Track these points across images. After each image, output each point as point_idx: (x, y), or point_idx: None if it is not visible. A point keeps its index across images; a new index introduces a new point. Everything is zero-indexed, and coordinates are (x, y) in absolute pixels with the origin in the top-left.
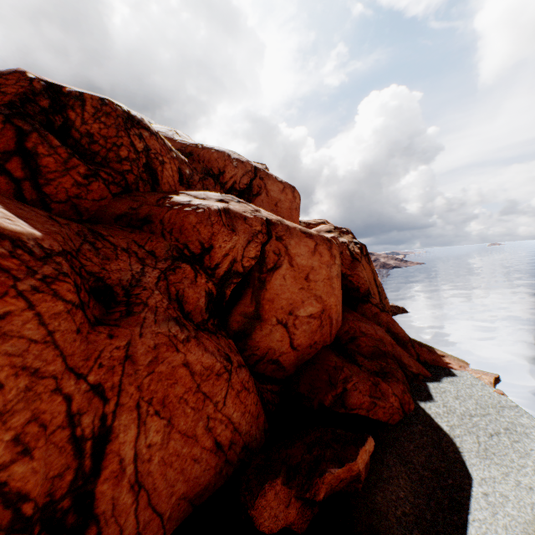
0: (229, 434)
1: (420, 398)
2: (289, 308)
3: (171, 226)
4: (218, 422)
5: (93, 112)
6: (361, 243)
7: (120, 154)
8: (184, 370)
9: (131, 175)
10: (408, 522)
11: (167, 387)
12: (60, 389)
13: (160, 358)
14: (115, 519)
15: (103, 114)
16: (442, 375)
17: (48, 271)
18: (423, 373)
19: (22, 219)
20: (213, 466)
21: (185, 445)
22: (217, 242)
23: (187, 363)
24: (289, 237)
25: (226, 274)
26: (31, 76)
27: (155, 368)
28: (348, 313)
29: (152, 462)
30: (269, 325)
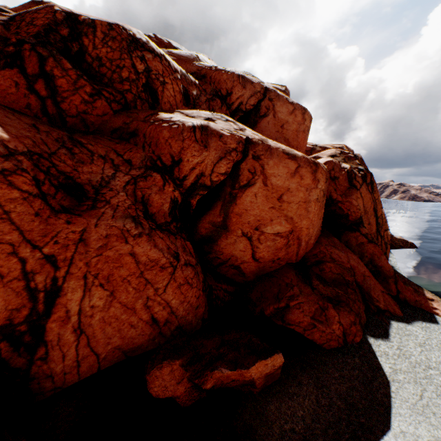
0: (166, 314)
1: (373, 334)
2: (256, 223)
3: (150, 139)
4: (157, 303)
5: (102, 37)
6: (367, 170)
7: (122, 75)
8: (130, 258)
9: (130, 95)
10: (292, 436)
11: (113, 268)
12: (17, 253)
13: (110, 245)
14: (60, 347)
15: (110, 39)
16: (418, 319)
17: (8, 166)
18: (392, 311)
19: (1, 125)
20: (147, 334)
21: (124, 313)
22: (186, 156)
23: (134, 253)
24: (268, 157)
25: (192, 186)
26: (56, 9)
27: (103, 252)
28: (325, 237)
29: (94, 318)
30: (234, 236)
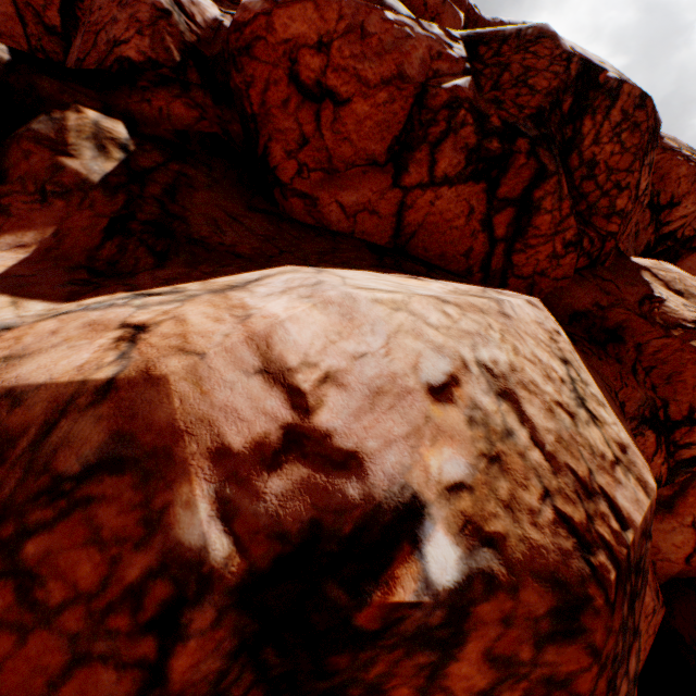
0: None
1: None
2: None
3: (654, 361)
4: None
5: (616, 120)
6: None
7: (615, 202)
8: None
9: (610, 242)
10: None
11: None
12: None
13: None
14: None
15: (627, 126)
16: None
17: None
18: None
19: (621, 425)
20: None
21: None
22: None
23: None
24: None
25: (690, 459)
26: (565, 47)
27: None
28: None
29: None
30: (675, 522)
